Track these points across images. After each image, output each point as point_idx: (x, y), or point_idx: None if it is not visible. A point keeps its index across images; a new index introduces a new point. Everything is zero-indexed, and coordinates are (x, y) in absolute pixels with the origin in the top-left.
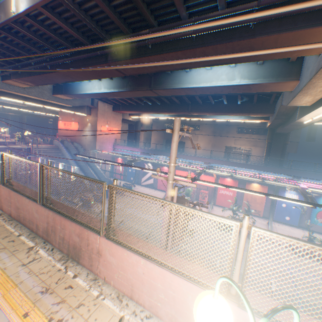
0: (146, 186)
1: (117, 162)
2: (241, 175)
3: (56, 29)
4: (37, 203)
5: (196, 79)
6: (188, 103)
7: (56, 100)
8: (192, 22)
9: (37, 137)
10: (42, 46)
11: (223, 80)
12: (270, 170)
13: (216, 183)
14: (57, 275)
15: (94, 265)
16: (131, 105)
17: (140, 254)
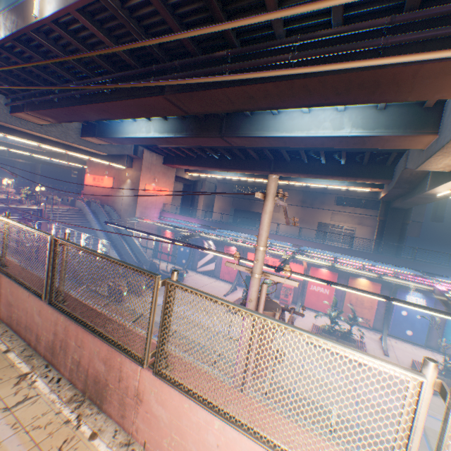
0: (203, 274)
1: (167, 237)
2: (348, 267)
3: (94, 44)
4: (42, 299)
5: (287, 126)
6: (271, 160)
7: (84, 144)
8: (291, 42)
9: (53, 195)
10: (72, 68)
11: (326, 128)
12: (385, 261)
13: (312, 276)
14: (61, 433)
15: (128, 418)
16: (190, 157)
17: (213, 410)
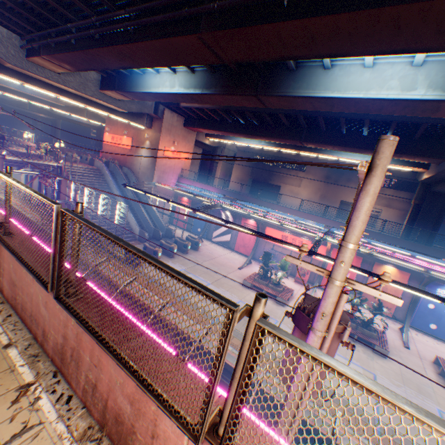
0: (218, 244)
1: (187, 206)
2: (388, 256)
3: None
4: (47, 290)
5: (340, 83)
6: (303, 128)
7: (103, 99)
8: None
9: (72, 152)
10: None
11: (391, 88)
12: (420, 250)
13: (351, 265)
14: None
15: None
16: (212, 120)
17: None
